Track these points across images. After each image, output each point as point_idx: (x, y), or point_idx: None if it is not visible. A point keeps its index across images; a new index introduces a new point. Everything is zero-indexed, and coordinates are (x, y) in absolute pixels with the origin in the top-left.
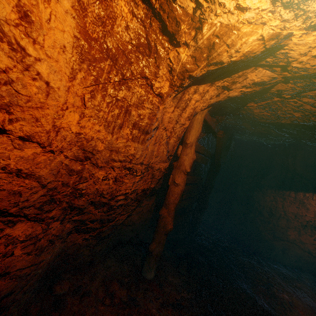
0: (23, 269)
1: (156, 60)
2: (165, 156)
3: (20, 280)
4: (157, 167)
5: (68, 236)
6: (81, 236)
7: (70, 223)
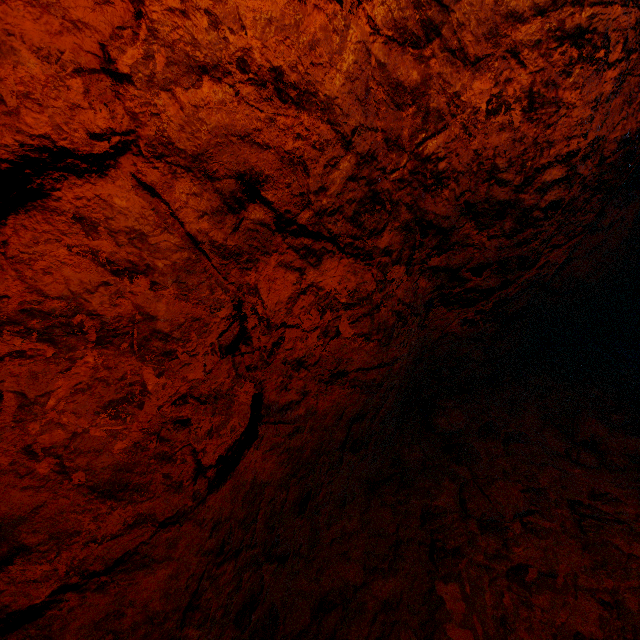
0: (367, 371)
1: None
2: None
3: (369, 394)
4: None
5: (428, 313)
6: (455, 316)
7: (426, 277)
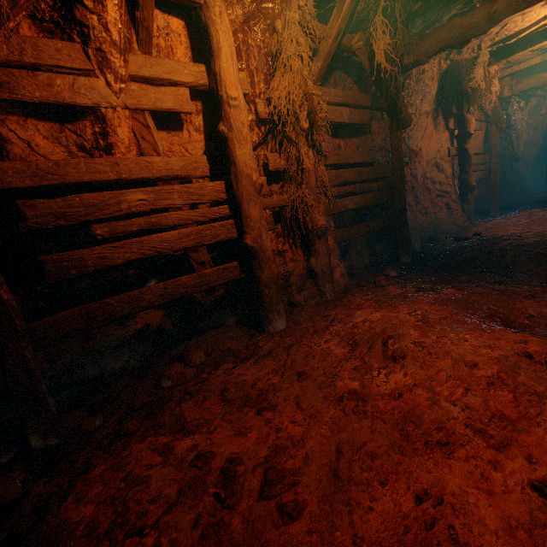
0: None
1: (540, 106)
2: (541, 136)
3: None
4: (538, 143)
5: None
6: None
7: None
